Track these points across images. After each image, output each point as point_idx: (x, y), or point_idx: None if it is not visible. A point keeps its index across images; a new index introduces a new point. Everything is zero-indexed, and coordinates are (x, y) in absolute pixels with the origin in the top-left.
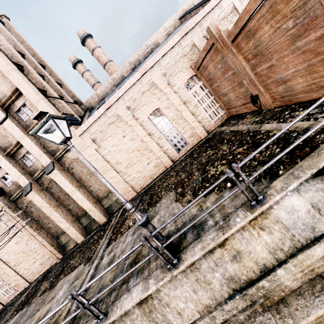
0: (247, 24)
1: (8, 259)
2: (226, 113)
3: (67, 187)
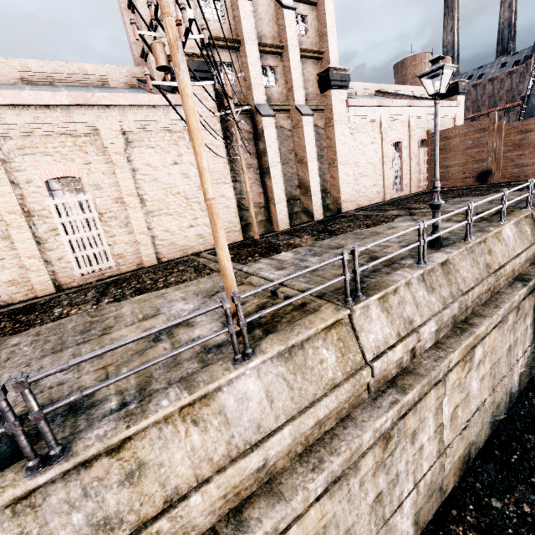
0: (528, 125)
1: (146, 194)
2: (427, 185)
3: (310, 148)
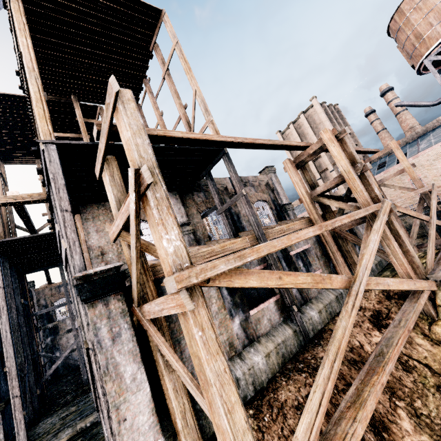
0: None
1: None
2: None
3: None
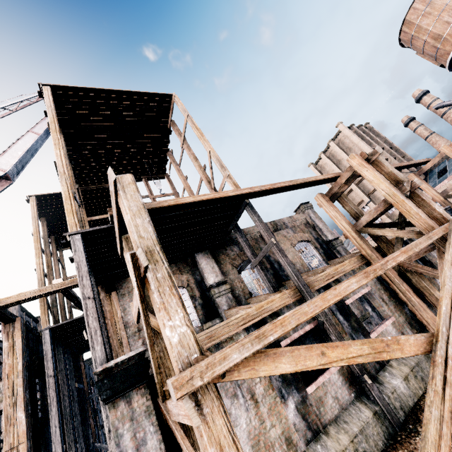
0: None
1: None
2: None
3: None
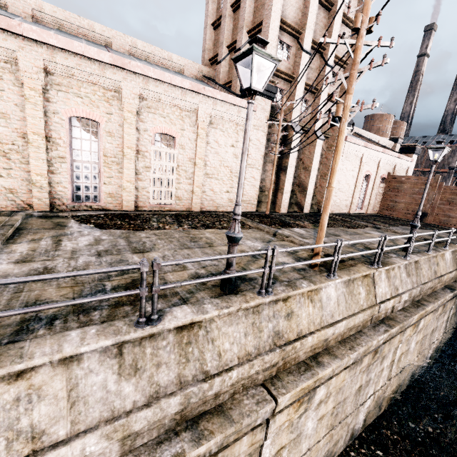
0: None
1: (209, 161)
2: (378, 211)
3: (315, 161)
